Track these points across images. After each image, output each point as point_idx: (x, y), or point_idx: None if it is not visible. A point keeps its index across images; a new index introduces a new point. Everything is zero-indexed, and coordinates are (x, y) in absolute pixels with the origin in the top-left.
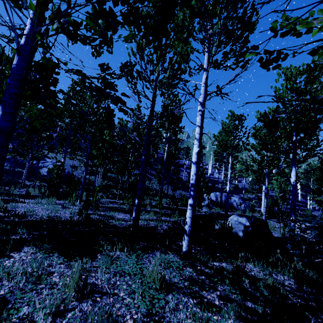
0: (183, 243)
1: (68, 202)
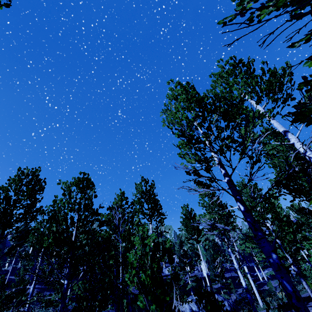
0: None
1: None
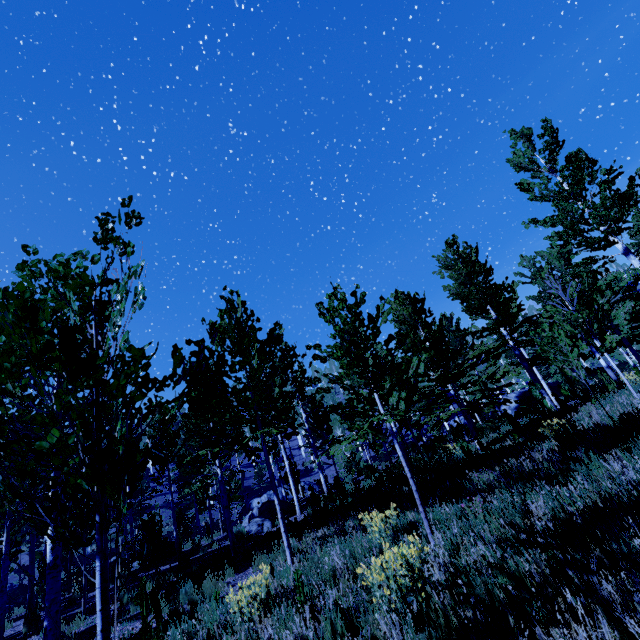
0: None
1: None
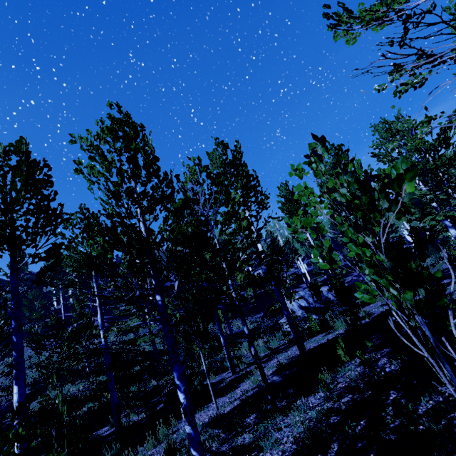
0: None
1: None
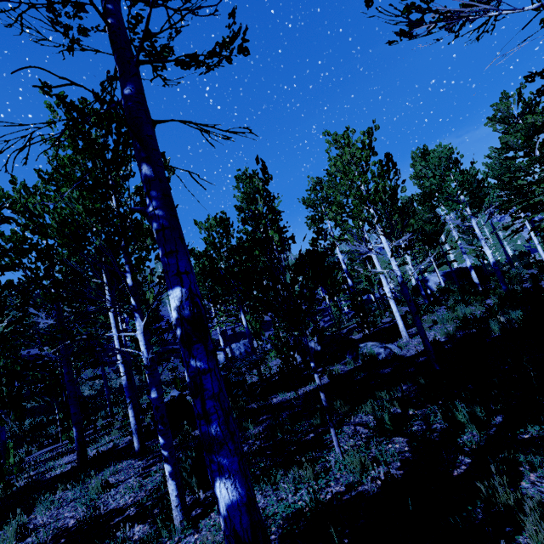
0: (134, 443)
1: None
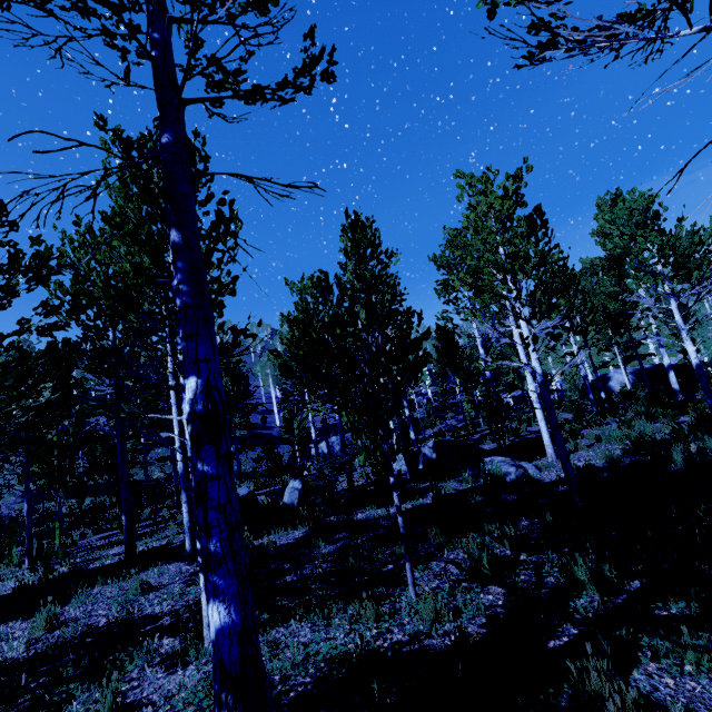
0: (186, 544)
1: (7, 567)
